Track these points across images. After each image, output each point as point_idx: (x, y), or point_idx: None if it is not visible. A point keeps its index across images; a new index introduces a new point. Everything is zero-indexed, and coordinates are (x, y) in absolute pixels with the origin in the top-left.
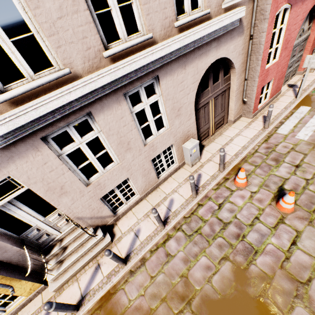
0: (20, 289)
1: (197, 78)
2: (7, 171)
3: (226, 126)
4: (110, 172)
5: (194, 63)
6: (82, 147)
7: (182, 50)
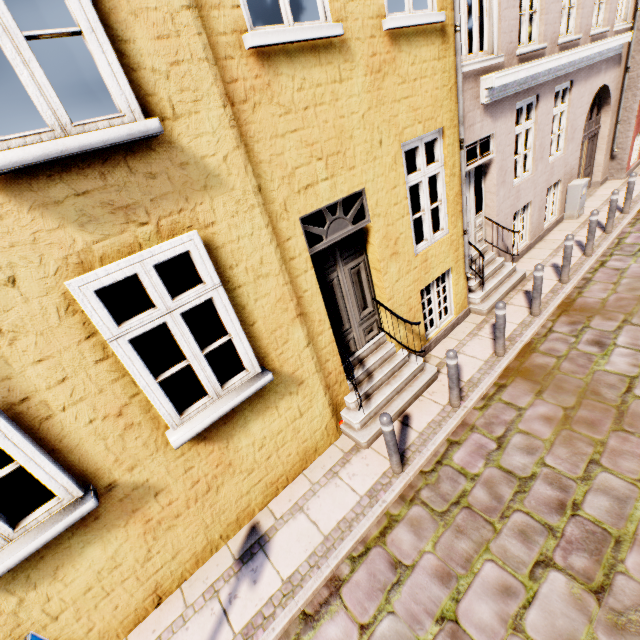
0: (459, 295)
1: (589, 99)
2: (496, 126)
3: (591, 190)
4: (527, 180)
5: (591, 81)
6: (522, 134)
7: (591, 60)
